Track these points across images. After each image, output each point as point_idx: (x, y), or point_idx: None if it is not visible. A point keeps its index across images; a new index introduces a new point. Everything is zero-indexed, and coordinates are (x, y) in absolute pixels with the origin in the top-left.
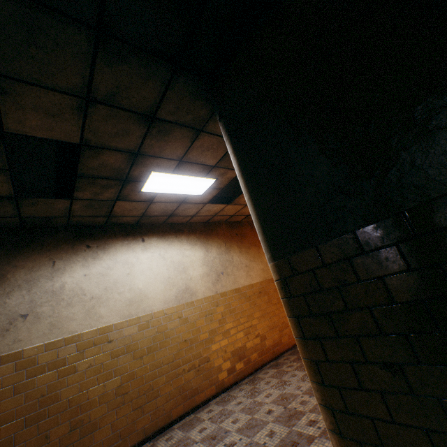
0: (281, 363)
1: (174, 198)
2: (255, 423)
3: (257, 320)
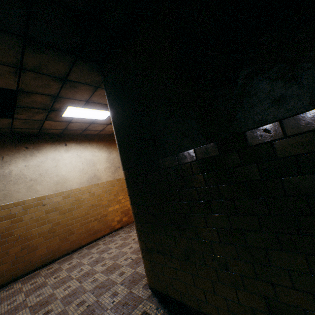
0: None
1: (86, 120)
2: (125, 244)
3: None
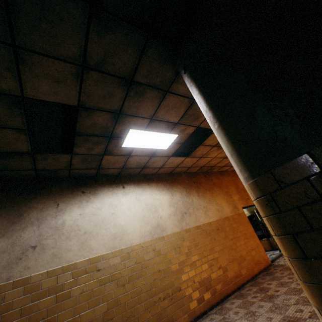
0: (244, 294)
1: (146, 152)
2: None
3: (218, 253)
